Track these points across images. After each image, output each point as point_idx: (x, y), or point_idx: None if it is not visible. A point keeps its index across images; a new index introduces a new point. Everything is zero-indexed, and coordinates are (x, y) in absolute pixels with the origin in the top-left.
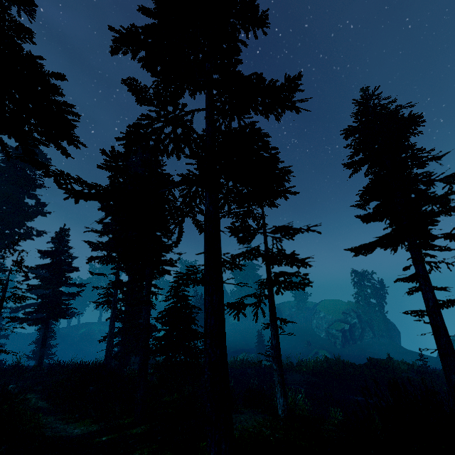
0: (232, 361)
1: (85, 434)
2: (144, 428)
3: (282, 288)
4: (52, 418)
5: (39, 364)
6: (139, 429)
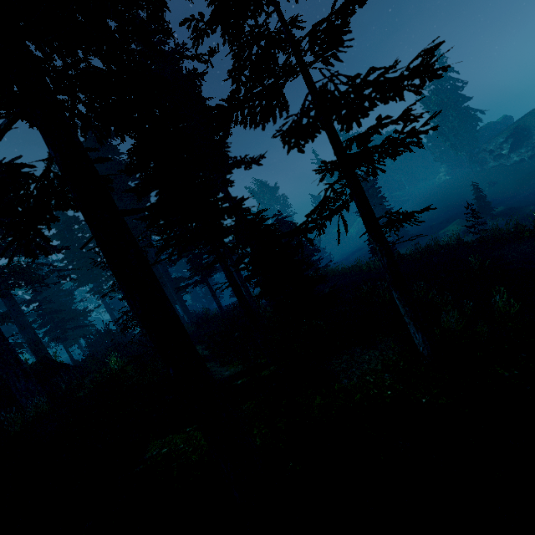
0: (409, 254)
1: (231, 376)
2: (272, 369)
3: (376, 163)
4: (213, 363)
5: (220, 310)
6: (268, 370)
